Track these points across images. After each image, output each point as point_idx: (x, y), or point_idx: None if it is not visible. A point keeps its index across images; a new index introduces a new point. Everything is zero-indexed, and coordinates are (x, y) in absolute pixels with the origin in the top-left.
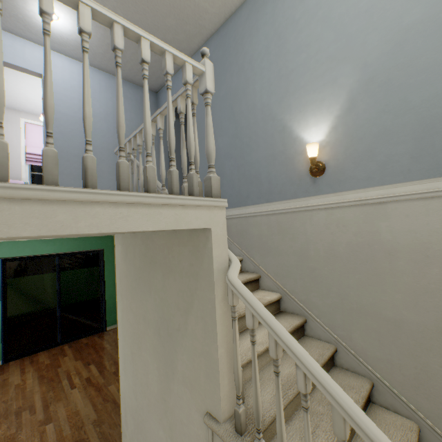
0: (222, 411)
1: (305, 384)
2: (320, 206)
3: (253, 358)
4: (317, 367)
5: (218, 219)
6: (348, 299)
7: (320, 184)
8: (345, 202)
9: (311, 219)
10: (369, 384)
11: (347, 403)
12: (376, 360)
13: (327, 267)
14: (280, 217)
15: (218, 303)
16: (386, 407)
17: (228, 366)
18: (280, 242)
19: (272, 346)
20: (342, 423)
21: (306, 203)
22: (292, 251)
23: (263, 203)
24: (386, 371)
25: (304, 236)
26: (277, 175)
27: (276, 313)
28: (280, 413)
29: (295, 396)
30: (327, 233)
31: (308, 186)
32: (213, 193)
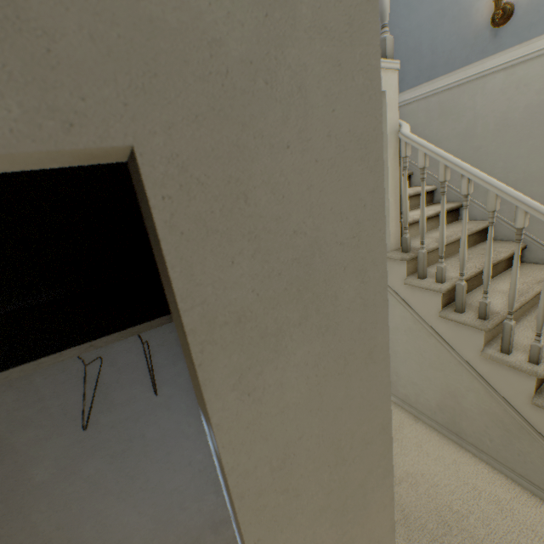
0: (390, 244)
1: (467, 187)
2: (497, 68)
3: (422, 191)
4: (479, 172)
5: (391, 83)
6: (514, 171)
7: (502, 37)
8: (533, 53)
9: (484, 89)
10: (522, 245)
11: (500, 185)
12: (533, 224)
13: (495, 142)
14: (442, 97)
15: (389, 162)
16: (535, 263)
17: (395, 214)
18: (440, 127)
19: (441, 173)
20: (493, 200)
21: (479, 68)
22: (454, 134)
23: (422, 84)
24: (542, 232)
25: (471, 112)
26: (445, 39)
27: (429, 204)
28: (442, 221)
29: (448, 248)
30: (501, 100)
31: (485, 44)
32: (387, 55)
